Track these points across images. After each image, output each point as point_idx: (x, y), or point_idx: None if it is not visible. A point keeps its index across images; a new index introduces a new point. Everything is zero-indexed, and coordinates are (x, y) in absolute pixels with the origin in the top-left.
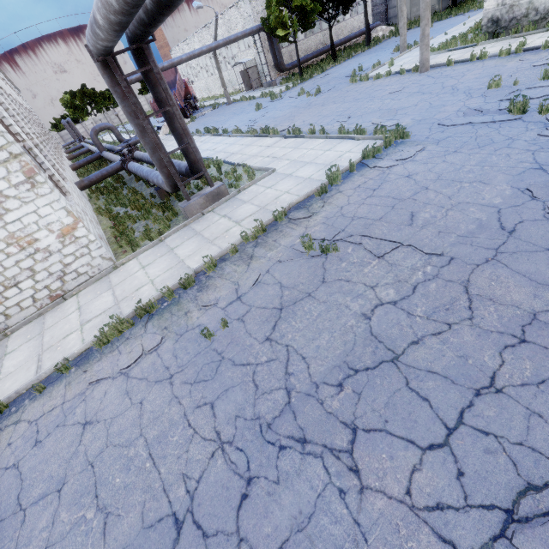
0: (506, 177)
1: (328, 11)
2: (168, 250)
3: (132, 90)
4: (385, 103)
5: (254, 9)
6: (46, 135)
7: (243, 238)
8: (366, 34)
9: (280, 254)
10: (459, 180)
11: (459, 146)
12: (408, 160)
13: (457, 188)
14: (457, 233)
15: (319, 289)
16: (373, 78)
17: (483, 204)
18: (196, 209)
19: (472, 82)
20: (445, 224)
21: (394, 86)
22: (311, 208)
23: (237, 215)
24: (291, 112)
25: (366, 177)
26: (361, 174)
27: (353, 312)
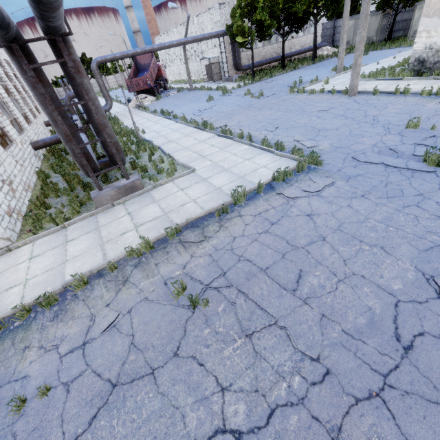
0: (411, 250)
1: (283, 28)
2: (62, 243)
3: (46, 79)
4: (311, 120)
5: (223, 16)
6: (30, 93)
7: (126, 253)
8: (313, 51)
9: (153, 287)
10: (359, 238)
11: (368, 189)
12: (315, 194)
13: (356, 249)
14: (342, 326)
15: (166, 366)
16: (308, 92)
17: (380, 285)
18: (106, 200)
19: (392, 116)
20: (332, 304)
21: (323, 104)
22: (207, 229)
23: (139, 217)
24: (233, 110)
25: (270, 204)
26: (266, 198)
27: (186, 433)
